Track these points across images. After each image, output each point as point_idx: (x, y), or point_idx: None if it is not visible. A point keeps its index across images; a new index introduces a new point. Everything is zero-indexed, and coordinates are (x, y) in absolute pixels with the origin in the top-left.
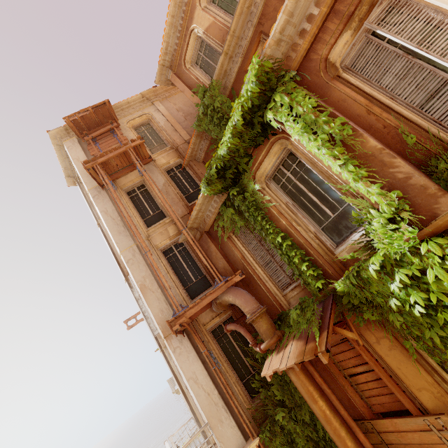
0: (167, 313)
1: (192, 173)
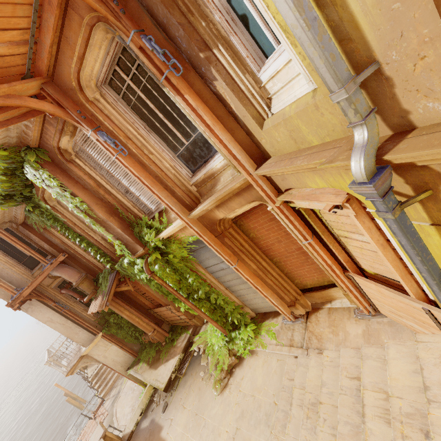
0: None
1: None
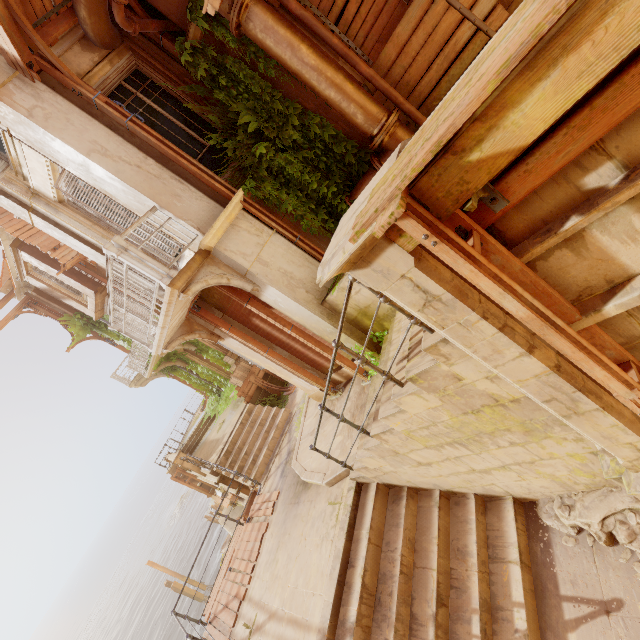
0: None
1: None
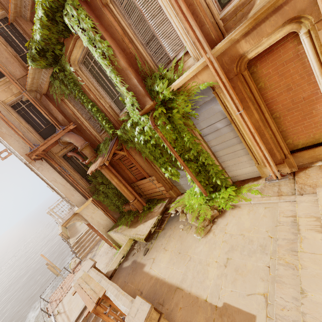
0: (27, 149)
1: (22, 31)
